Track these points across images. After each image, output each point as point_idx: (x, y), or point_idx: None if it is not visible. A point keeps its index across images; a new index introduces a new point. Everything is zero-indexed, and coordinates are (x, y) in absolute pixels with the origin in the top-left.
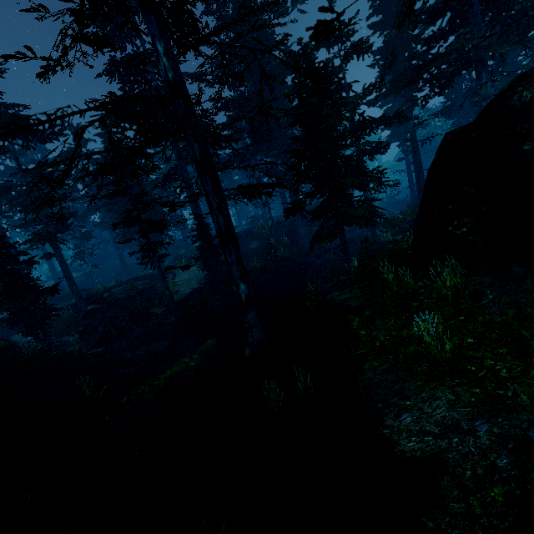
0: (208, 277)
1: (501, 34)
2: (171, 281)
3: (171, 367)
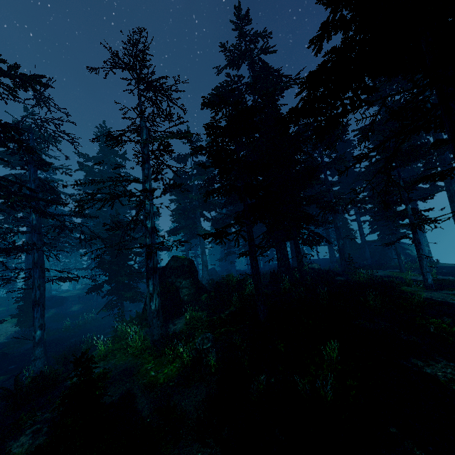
0: (19, 332)
1: (212, 224)
2: None
3: None
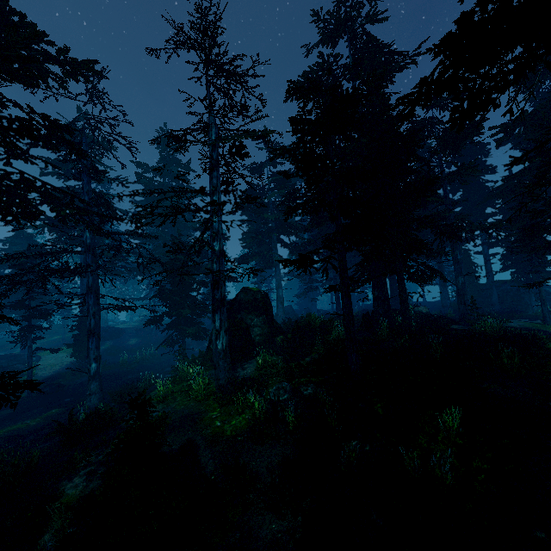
0: (74, 363)
1: (291, 252)
2: (34, 363)
3: (12, 425)
